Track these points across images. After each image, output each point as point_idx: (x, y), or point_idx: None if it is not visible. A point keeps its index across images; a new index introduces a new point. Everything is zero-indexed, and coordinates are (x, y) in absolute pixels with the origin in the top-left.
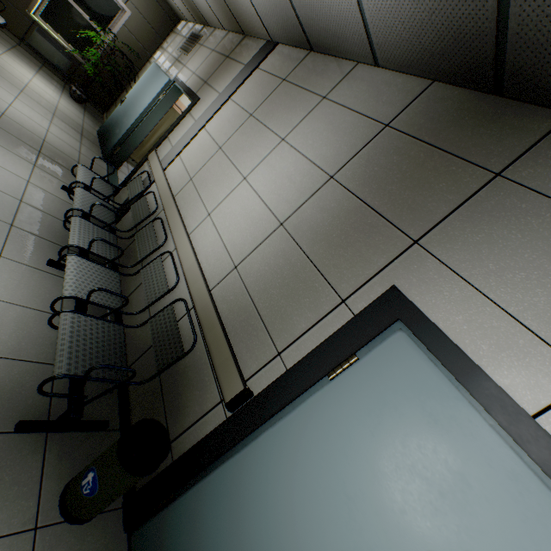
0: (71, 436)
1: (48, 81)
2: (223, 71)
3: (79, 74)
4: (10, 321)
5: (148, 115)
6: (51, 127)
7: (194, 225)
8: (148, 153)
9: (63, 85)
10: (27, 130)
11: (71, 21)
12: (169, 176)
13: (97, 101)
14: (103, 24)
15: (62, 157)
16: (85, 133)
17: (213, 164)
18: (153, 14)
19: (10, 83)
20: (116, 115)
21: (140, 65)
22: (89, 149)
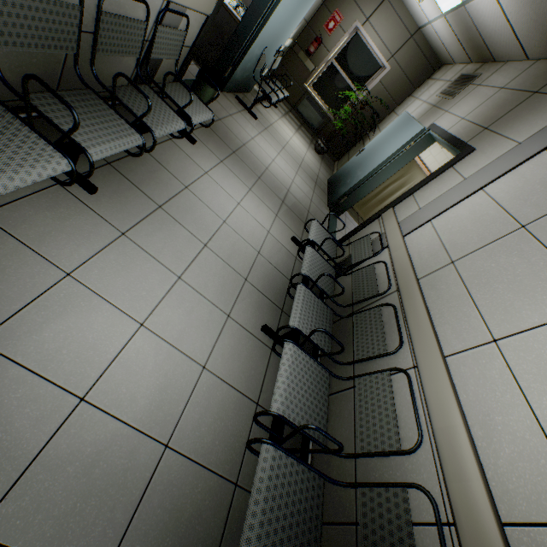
0: None
1: (302, 137)
2: (525, 111)
3: (326, 129)
4: (214, 405)
5: (386, 166)
6: (295, 178)
7: (455, 343)
8: (381, 210)
9: (311, 140)
10: (279, 181)
11: (334, 85)
12: (409, 246)
13: (333, 151)
14: (360, 84)
15: (297, 206)
16: (318, 181)
17: (503, 250)
18: (413, 65)
19: (277, 142)
20: (350, 165)
21: (383, 115)
22: (318, 197)
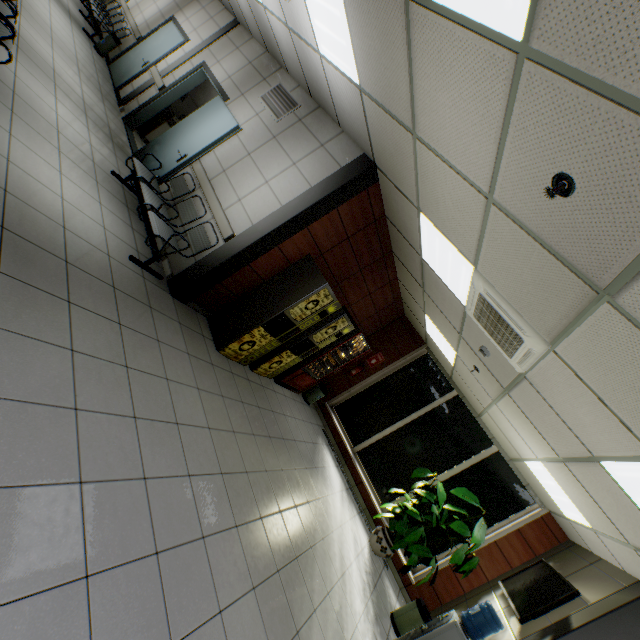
0: (94, 44)
1: None
2: None
3: None
4: (75, 13)
5: None
6: None
7: (136, 16)
8: None
9: None
10: None
11: None
12: (128, 5)
13: None
14: None
15: None
16: None
17: (147, 0)
18: None
19: None
20: None
21: None
22: None
